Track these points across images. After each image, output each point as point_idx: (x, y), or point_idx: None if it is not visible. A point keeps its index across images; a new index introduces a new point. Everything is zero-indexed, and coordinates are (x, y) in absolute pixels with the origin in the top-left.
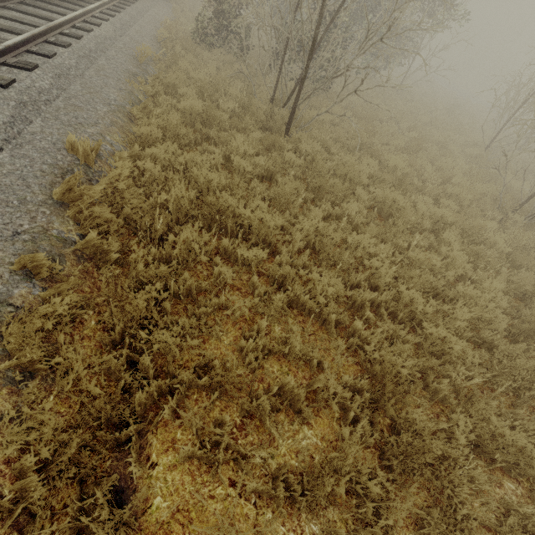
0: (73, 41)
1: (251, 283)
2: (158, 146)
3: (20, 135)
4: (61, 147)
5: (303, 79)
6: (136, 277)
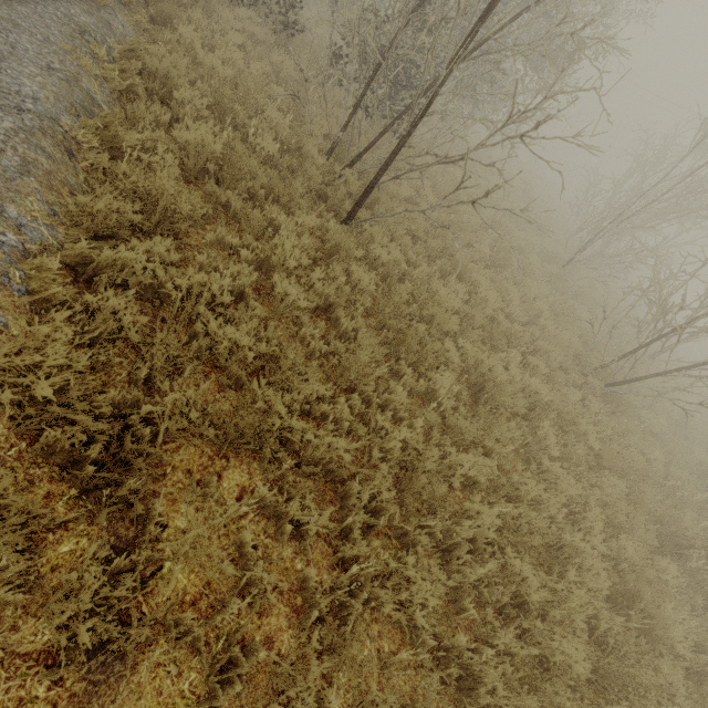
0: None
1: (302, 576)
2: (132, 241)
3: None
4: None
5: (397, 150)
6: (66, 631)
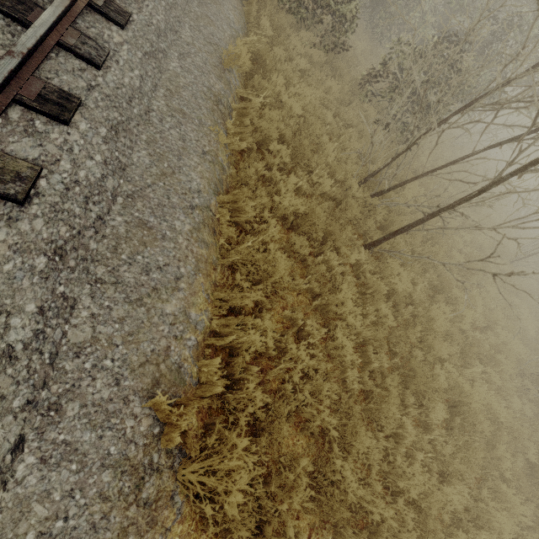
0: (131, 1)
1: None
2: (256, 321)
3: (54, 366)
4: (129, 389)
5: (436, 215)
6: None
